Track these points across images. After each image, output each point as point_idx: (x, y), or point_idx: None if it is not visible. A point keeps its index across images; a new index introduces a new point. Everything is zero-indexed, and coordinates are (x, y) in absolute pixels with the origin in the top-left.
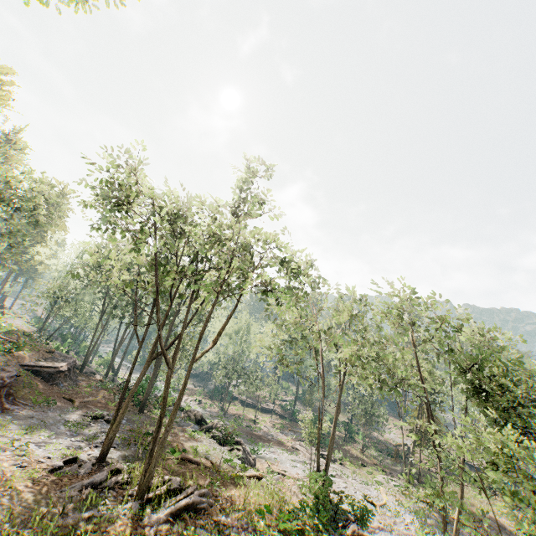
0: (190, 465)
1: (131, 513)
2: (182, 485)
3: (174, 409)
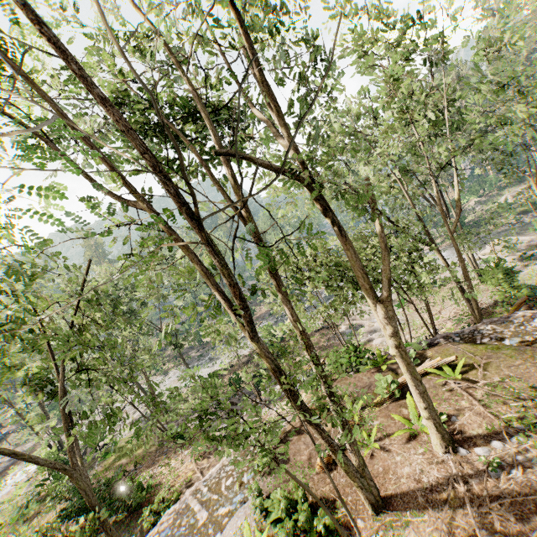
0: None
1: None
2: None
3: None
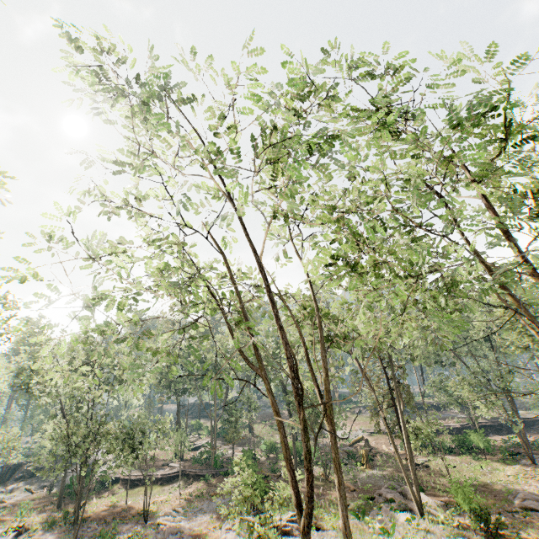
0: None
1: None
2: None
3: None
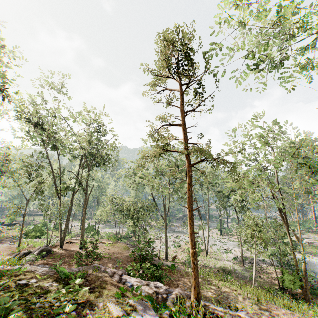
0: None
1: None
2: None
3: None
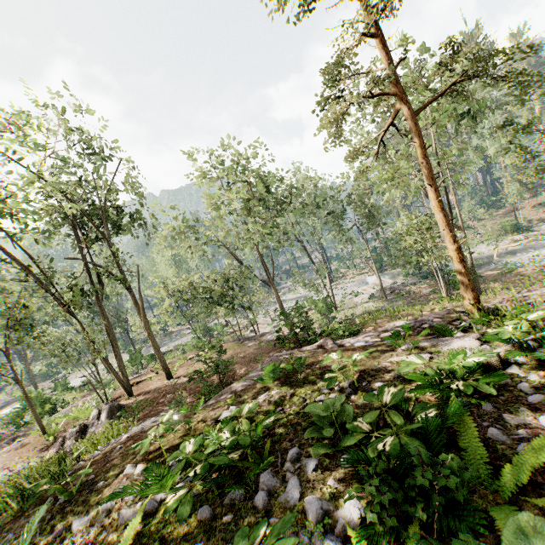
0: None
1: None
2: None
3: None
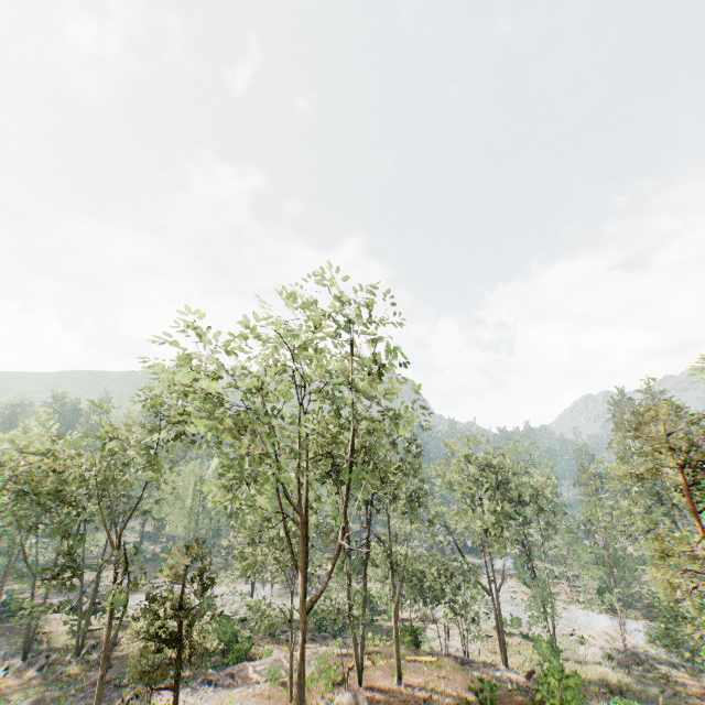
0: (87, 633)
1: (81, 662)
2: (96, 641)
3: (94, 601)
